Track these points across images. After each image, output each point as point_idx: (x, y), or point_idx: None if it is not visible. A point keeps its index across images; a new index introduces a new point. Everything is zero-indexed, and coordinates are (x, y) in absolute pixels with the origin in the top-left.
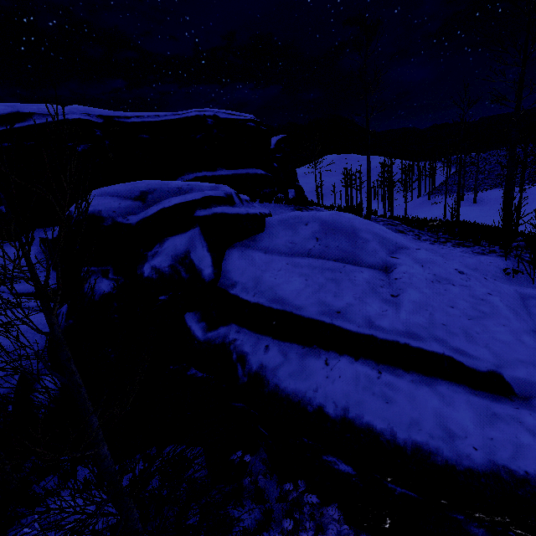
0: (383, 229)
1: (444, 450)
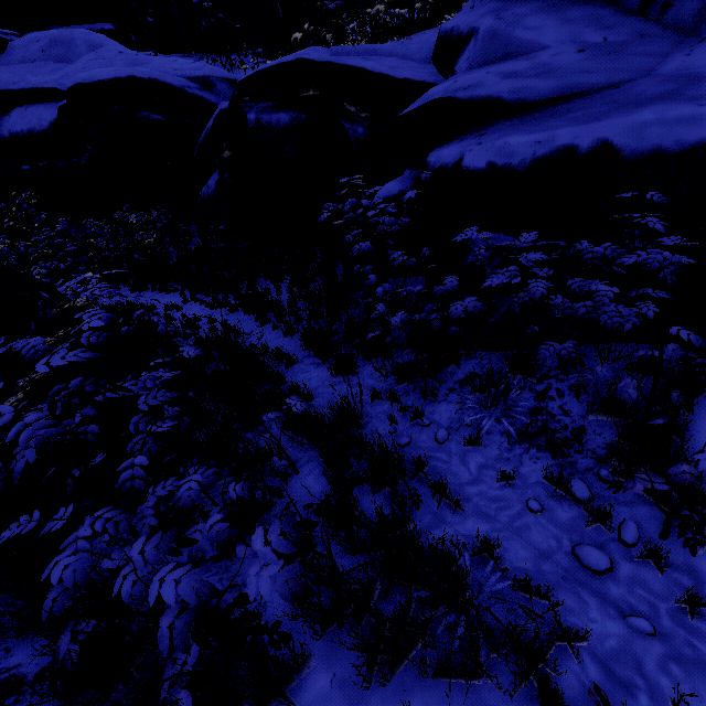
0: (100, 36)
1: (36, 128)
